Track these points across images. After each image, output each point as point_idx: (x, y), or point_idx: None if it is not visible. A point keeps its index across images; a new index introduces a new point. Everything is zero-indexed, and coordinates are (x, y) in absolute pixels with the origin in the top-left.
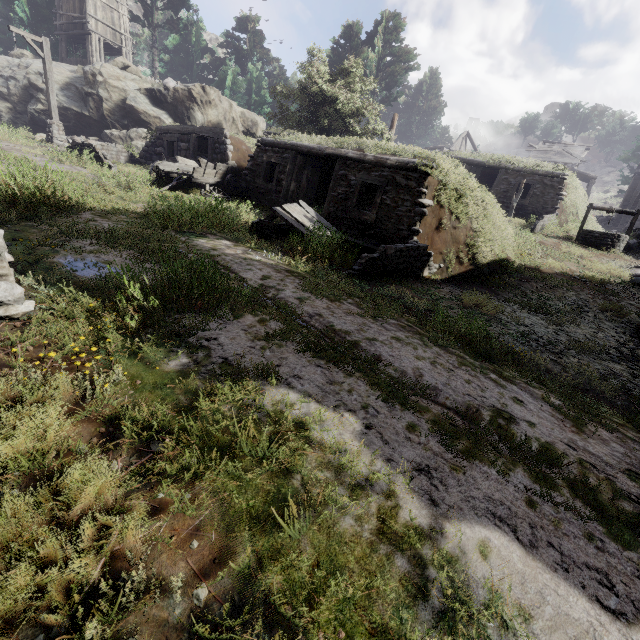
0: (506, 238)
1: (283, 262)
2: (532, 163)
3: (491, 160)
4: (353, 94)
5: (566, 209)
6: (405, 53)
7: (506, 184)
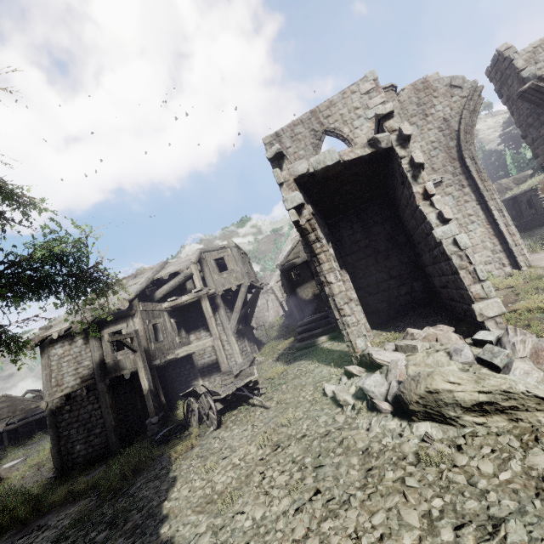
0: None
1: None
2: None
3: None
4: None
5: None
6: None
7: None
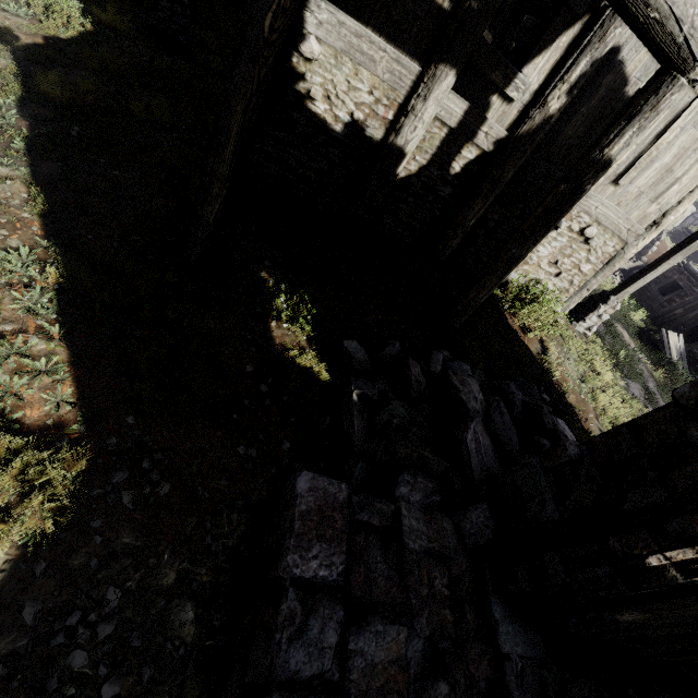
0: None
1: (649, 366)
2: None
3: None
4: None
5: None
6: None
7: None
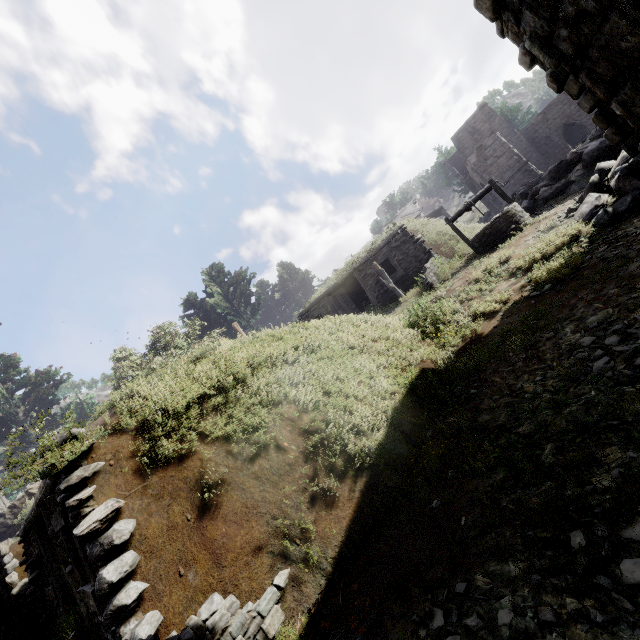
0: (395, 341)
1: None
2: (369, 246)
3: (339, 276)
4: (166, 353)
5: (438, 243)
6: (236, 277)
7: (370, 278)
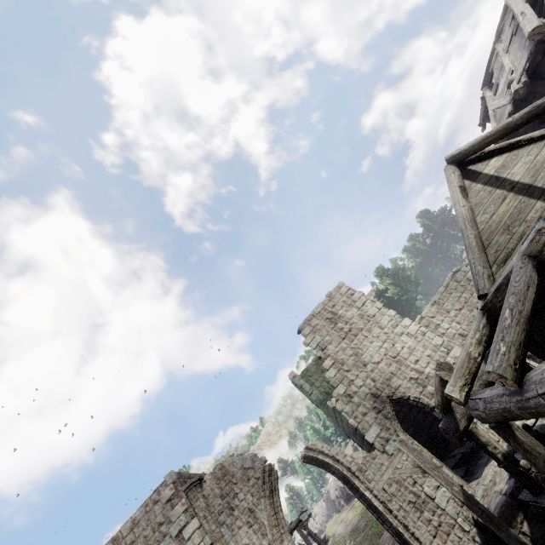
0: None
1: None
2: None
3: None
4: None
5: None
6: (394, 273)
7: None
